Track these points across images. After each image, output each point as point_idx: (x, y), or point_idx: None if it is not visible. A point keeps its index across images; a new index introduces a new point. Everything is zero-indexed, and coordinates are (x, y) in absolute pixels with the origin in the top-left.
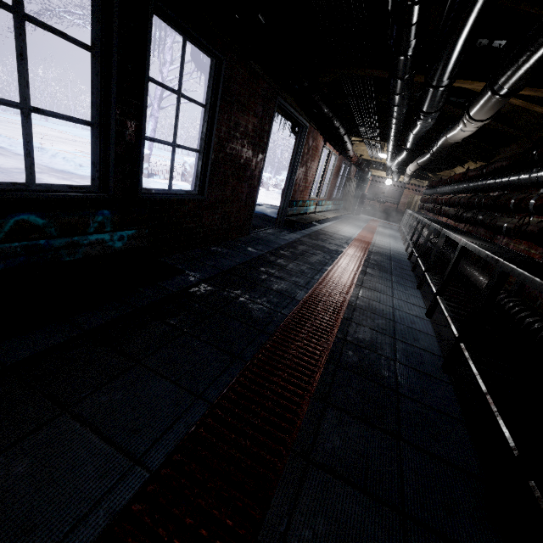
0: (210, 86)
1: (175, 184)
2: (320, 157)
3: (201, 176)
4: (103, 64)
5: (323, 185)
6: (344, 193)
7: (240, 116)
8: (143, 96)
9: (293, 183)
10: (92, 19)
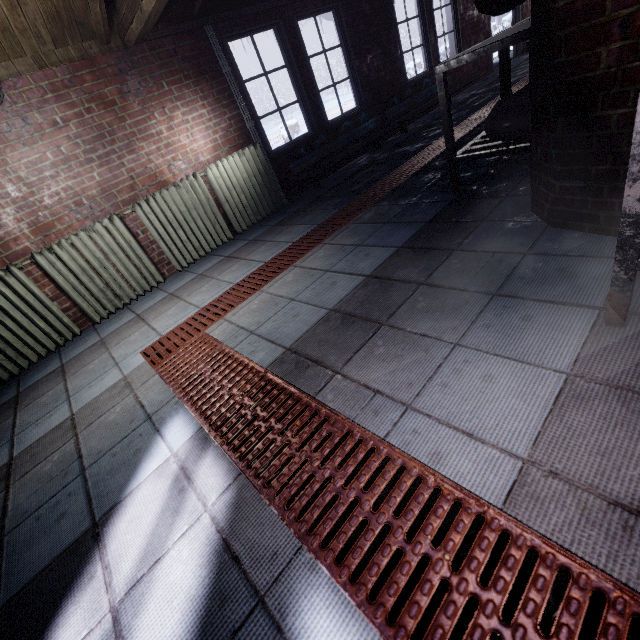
0: None
1: None
2: None
3: (457, 44)
4: (422, 18)
5: None
6: None
7: None
8: (433, 20)
9: (520, 9)
10: (417, 5)
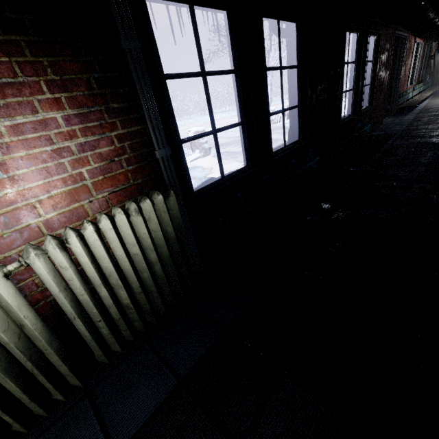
0: (374, 50)
1: (287, 123)
2: (412, 52)
3: (370, 96)
4: (357, 65)
5: (414, 73)
6: (429, 71)
7: (382, 56)
8: (364, 70)
9: (399, 81)
10: (355, 52)
